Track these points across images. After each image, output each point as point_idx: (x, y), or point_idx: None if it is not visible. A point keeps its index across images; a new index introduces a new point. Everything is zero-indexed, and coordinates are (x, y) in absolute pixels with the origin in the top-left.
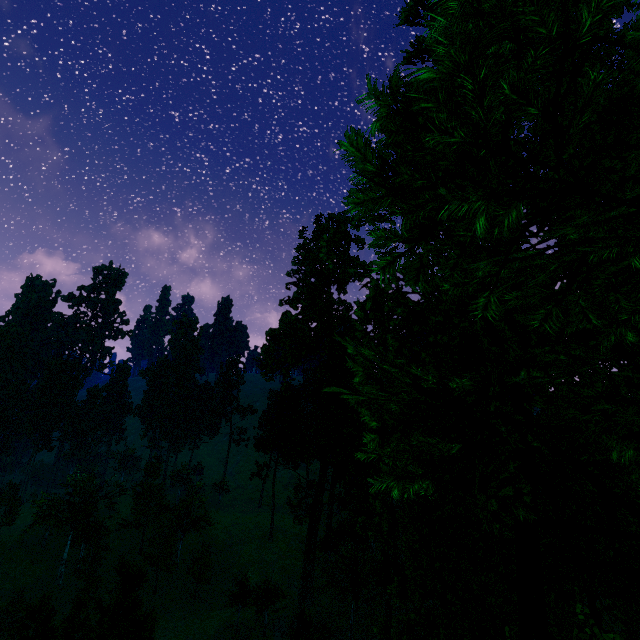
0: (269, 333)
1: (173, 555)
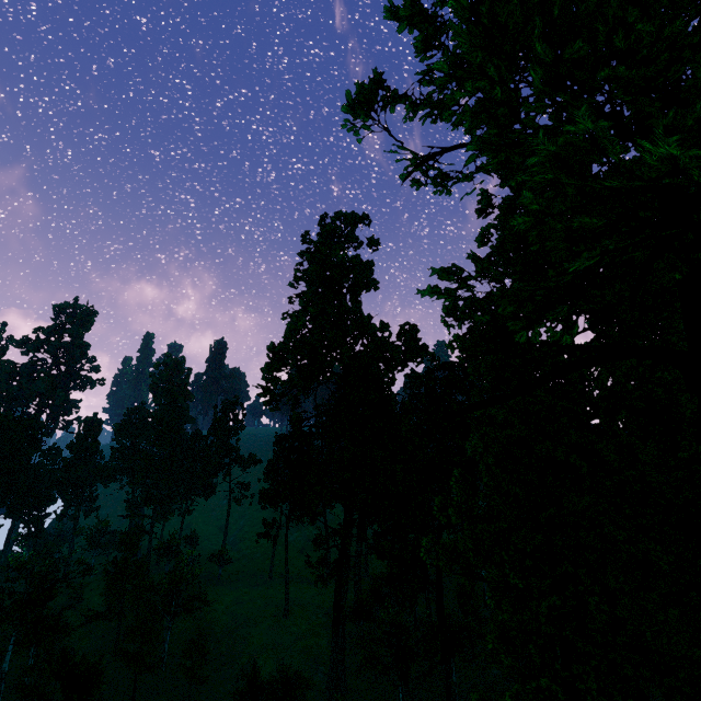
0: (271, 348)
1: (159, 650)
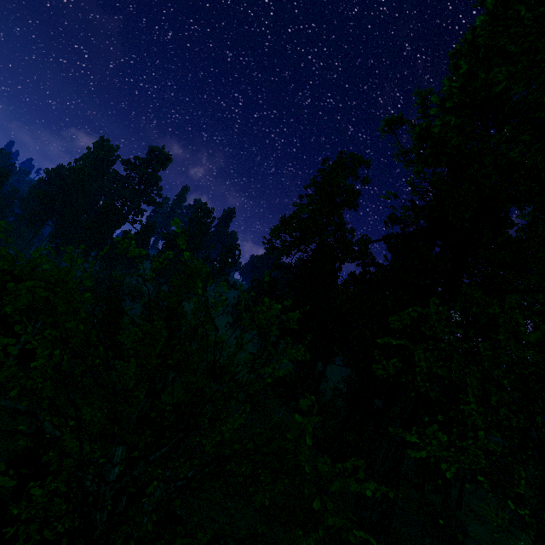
0: (283, 218)
1: None
